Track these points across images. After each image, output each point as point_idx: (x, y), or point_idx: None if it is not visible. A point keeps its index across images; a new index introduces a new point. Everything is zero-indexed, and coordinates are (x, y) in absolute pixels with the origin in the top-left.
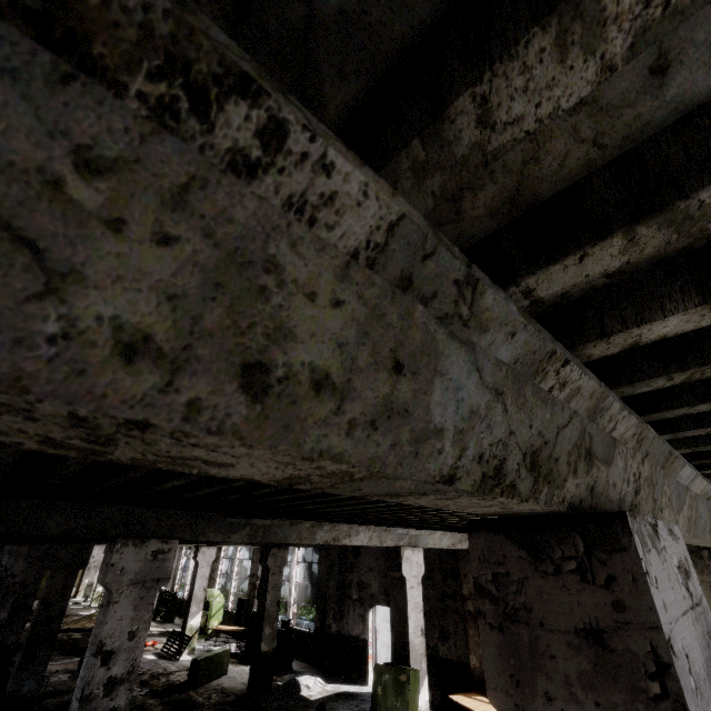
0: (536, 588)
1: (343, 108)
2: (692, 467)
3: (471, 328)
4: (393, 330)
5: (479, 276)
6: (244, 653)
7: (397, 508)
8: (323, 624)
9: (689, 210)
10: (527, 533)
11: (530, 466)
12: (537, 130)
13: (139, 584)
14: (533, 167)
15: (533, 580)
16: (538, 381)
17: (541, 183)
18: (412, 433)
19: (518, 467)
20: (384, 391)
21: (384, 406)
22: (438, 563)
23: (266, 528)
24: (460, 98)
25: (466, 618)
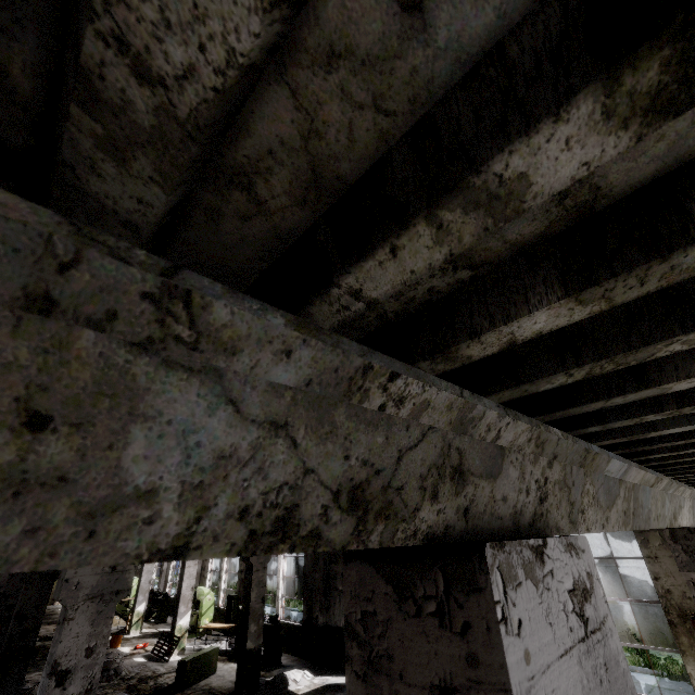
0: (398, 632)
1: (33, 73)
2: (623, 459)
3: (207, 351)
4: (22, 371)
5: (194, 285)
6: (235, 650)
7: None
8: (311, 617)
9: (490, 187)
10: (394, 566)
11: (348, 504)
12: (226, 86)
13: (96, 599)
14: (318, 142)
15: (397, 622)
16: (357, 401)
17: (339, 163)
18: (80, 507)
19: (324, 510)
20: (4, 459)
21: (5, 479)
22: None
23: None
24: (85, 41)
25: None
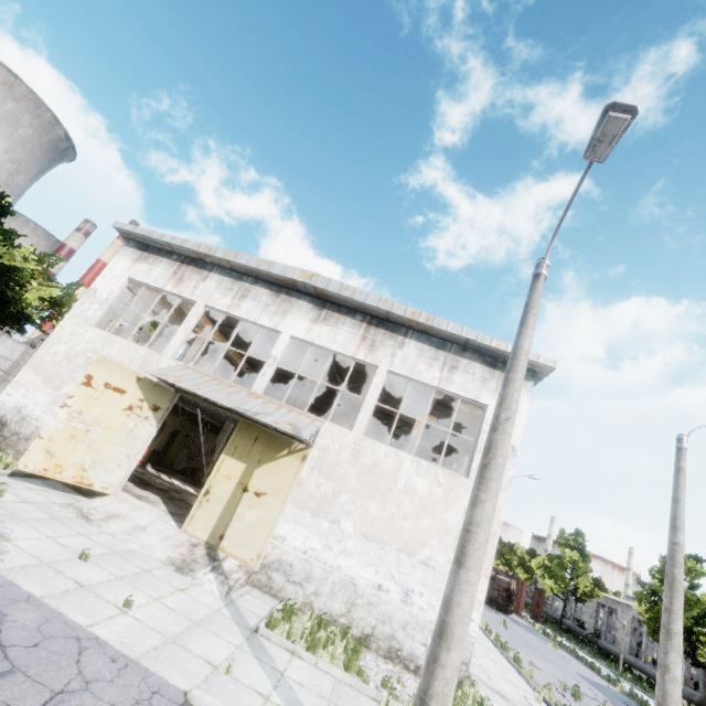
0: None
1: None
2: None
3: None
4: None
5: None
6: None
7: None
8: None
9: None
10: None
11: None
12: None
13: None
14: None
15: None
16: None
17: None
18: None
19: None
20: None
21: None
22: None
23: None
24: None
25: None
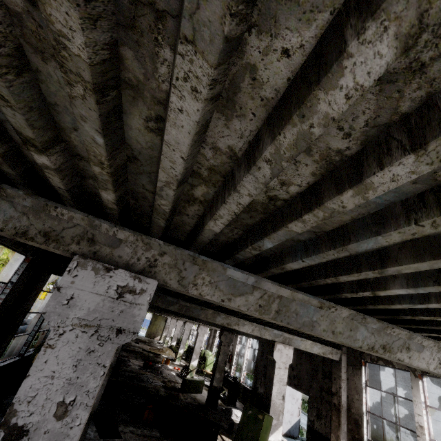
0: None
1: None
2: (248, 273)
3: (9, 198)
4: None
5: (4, 186)
6: None
7: None
8: (256, 387)
9: (43, 165)
10: None
11: (44, 235)
12: None
13: None
14: None
15: None
16: (48, 212)
17: None
18: None
19: (36, 234)
20: None
21: None
22: (321, 366)
23: (187, 307)
24: None
25: (331, 407)
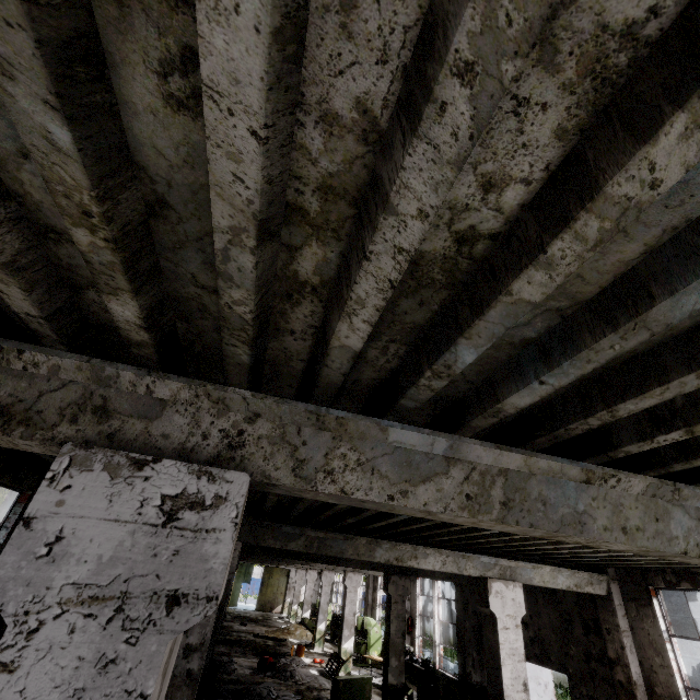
0: None
1: None
2: (432, 432)
3: None
4: None
5: None
6: None
7: (429, 524)
8: (466, 672)
9: None
10: None
11: None
12: None
13: None
14: None
15: None
16: (6, 365)
17: None
18: None
19: None
20: None
21: None
22: (576, 612)
23: (320, 540)
24: None
25: (616, 690)
